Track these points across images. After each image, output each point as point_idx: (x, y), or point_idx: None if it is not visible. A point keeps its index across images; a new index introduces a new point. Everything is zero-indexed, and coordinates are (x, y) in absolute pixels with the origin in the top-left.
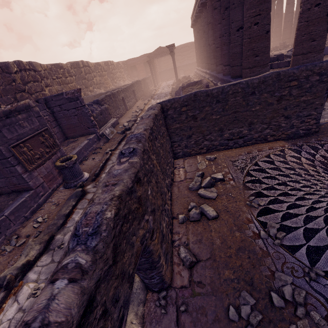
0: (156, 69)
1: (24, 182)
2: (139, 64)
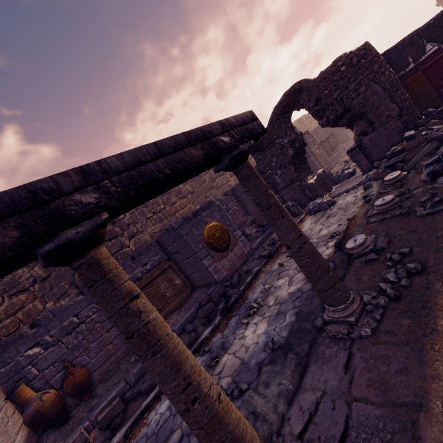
0: None
1: (346, 137)
2: None
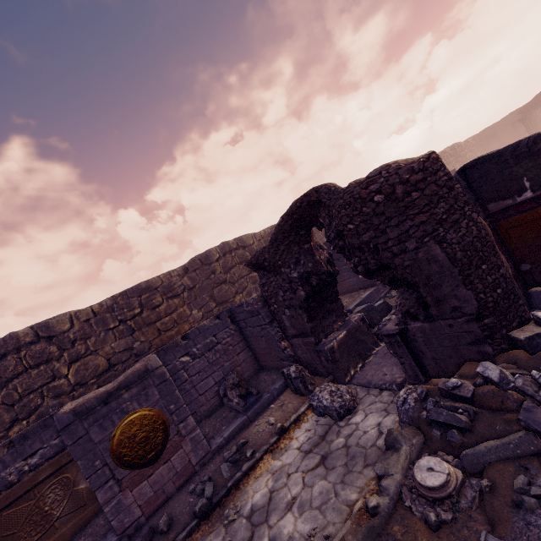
0: (537, 124)
1: None
2: (501, 130)
